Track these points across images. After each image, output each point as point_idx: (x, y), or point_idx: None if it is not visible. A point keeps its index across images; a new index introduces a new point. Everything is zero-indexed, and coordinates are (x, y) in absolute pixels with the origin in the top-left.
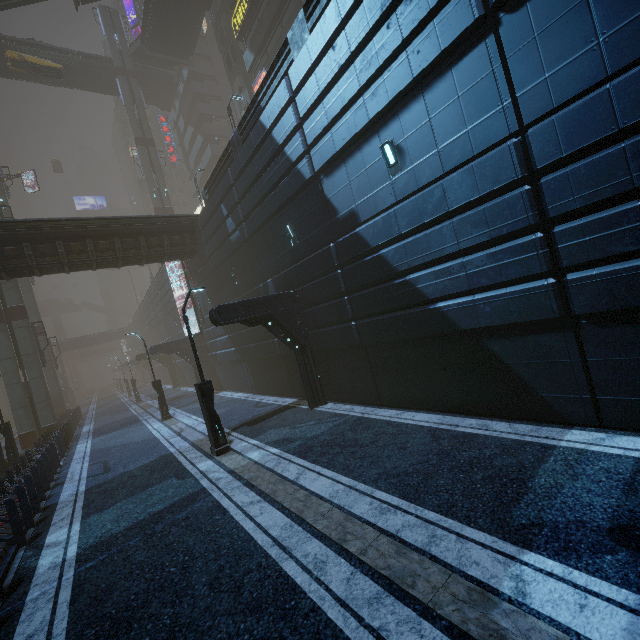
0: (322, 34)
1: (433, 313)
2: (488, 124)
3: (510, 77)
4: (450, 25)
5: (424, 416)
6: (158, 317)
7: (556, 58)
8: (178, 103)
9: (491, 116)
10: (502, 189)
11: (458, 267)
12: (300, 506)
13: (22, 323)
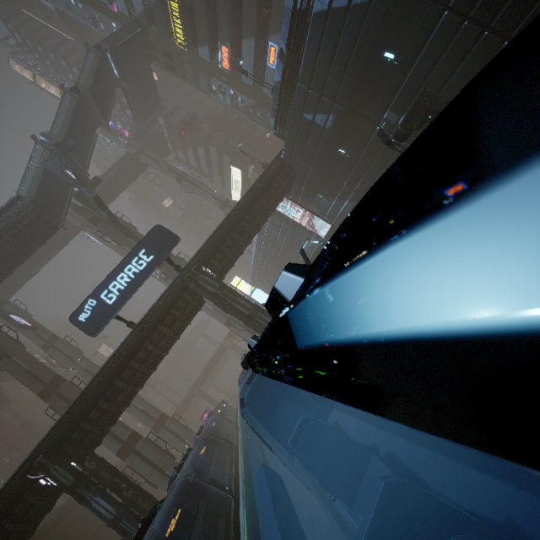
0: None
1: None
2: None
3: None
4: None
5: None
6: (277, 264)
7: None
8: (170, 145)
9: None
10: None
11: None
12: None
13: None
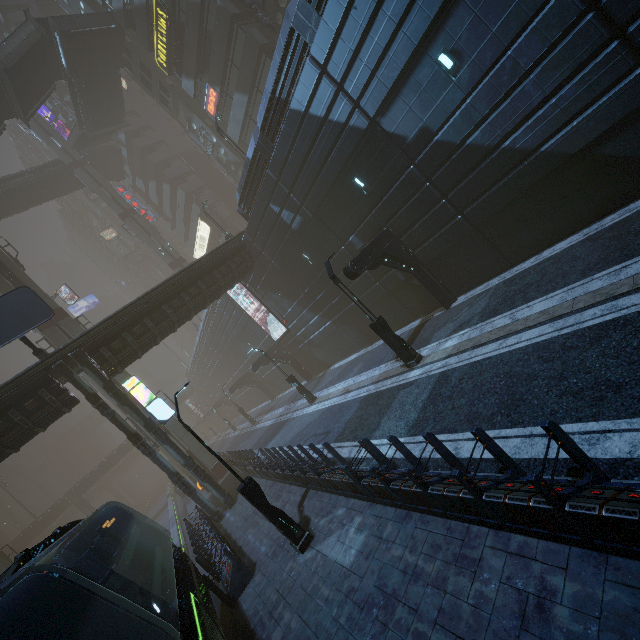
0: (338, 3)
1: (540, 158)
2: None
3: None
4: None
5: (563, 243)
6: (224, 352)
7: None
8: (128, 168)
9: None
10: (569, 27)
11: (551, 109)
12: (546, 316)
13: None
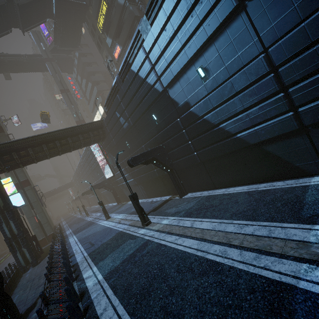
0: (158, 25)
1: (236, 140)
2: (248, 50)
3: (255, 28)
4: (223, 11)
5: (239, 188)
6: (88, 173)
7: (276, 16)
8: (76, 69)
9: (249, 47)
10: (260, 77)
11: (245, 116)
12: (201, 235)
13: (29, 187)
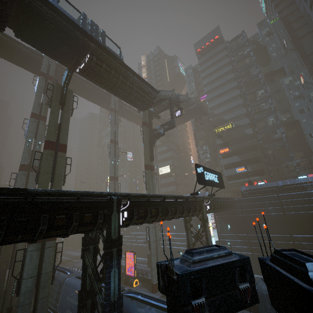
0: None
1: None
2: None
3: None
4: None
5: None
6: None
7: None
8: None
9: None
10: None
11: None
12: None
13: (158, 224)
